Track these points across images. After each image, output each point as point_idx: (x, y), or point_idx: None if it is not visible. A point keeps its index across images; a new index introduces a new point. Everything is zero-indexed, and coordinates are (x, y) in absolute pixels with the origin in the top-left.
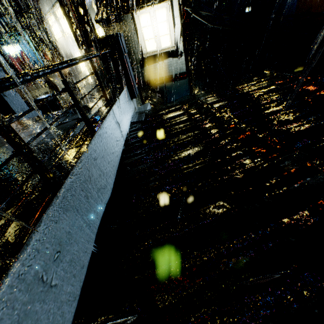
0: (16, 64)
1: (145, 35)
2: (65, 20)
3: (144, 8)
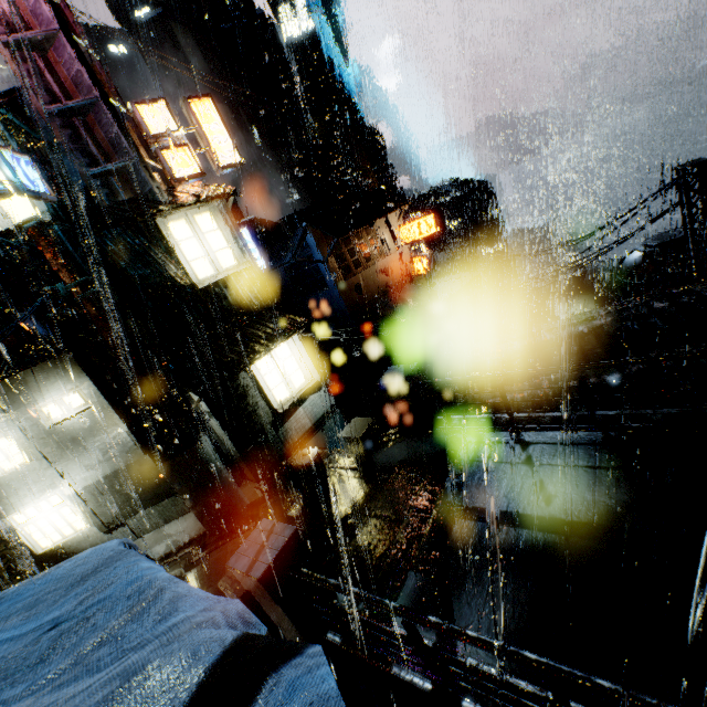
0: None
1: (269, 384)
2: None
3: (271, 351)
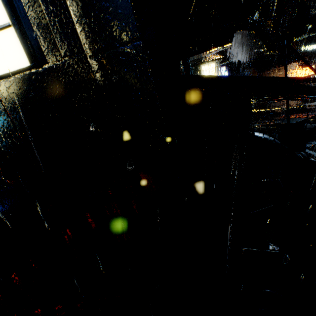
0: None
1: None
2: None
3: None
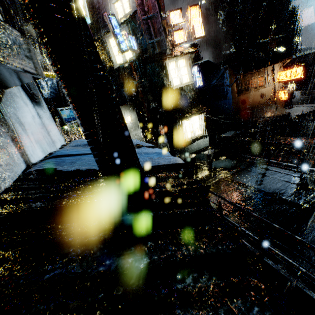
0: None
1: (187, 130)
2: None
3: (191, 117)
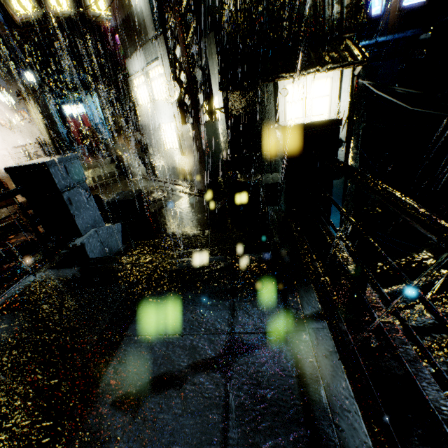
0: (72, 126)
1: (288, 113)
2: (159, 83)
3: (300, 76)
